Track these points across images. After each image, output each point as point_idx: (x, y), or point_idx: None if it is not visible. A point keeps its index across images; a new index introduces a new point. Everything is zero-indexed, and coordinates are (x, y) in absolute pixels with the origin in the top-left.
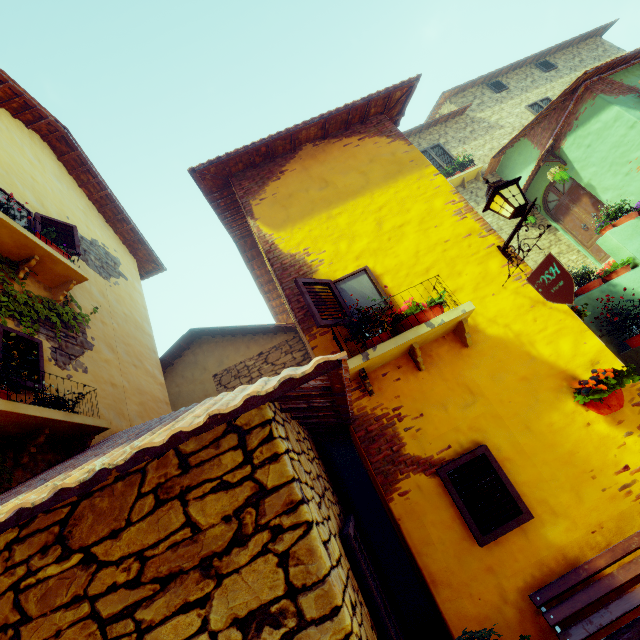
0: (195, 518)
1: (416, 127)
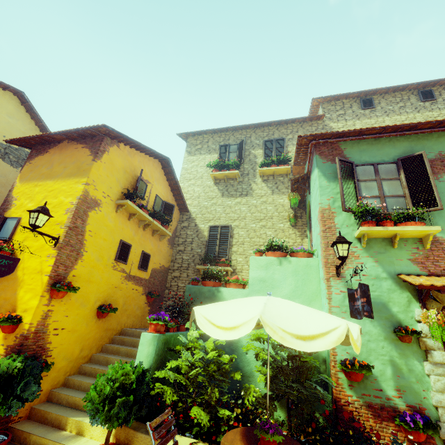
0: None
1: (273, 121)
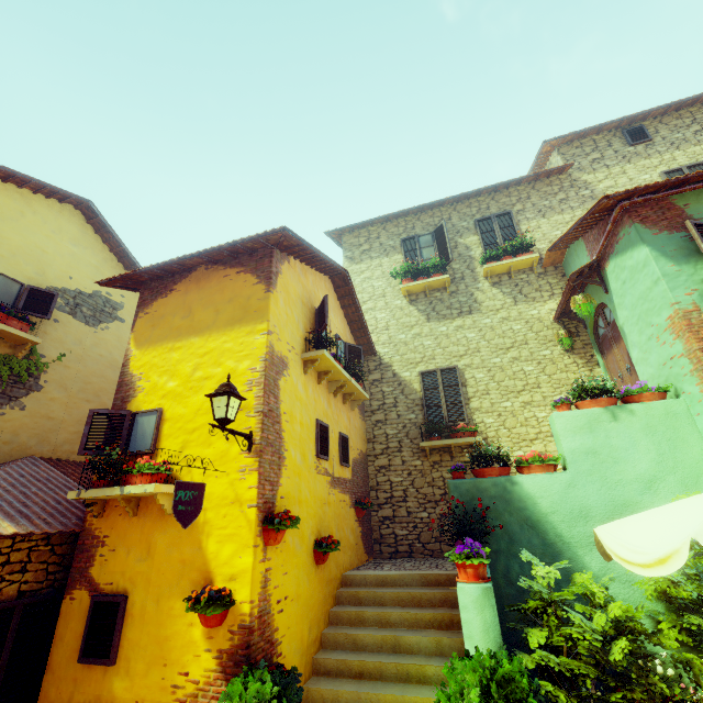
0: None
1: (486, 187)
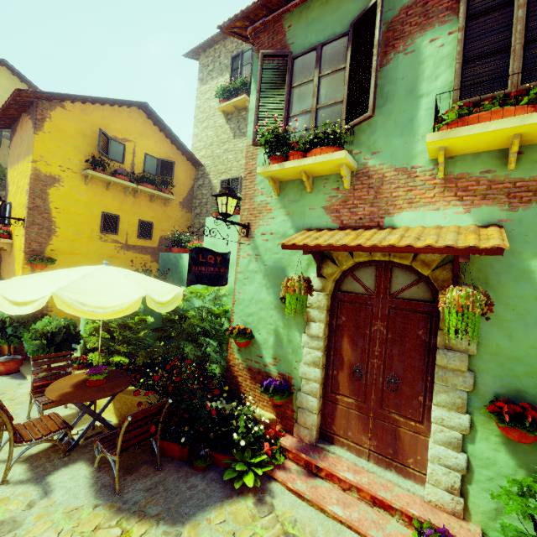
0: None
1: None
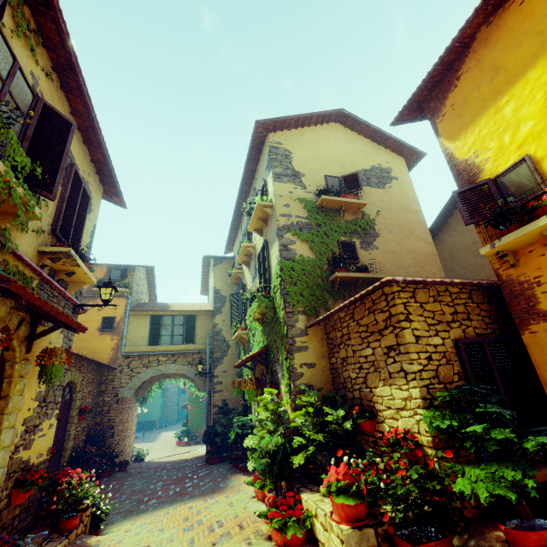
0: (376, 319)
1: None
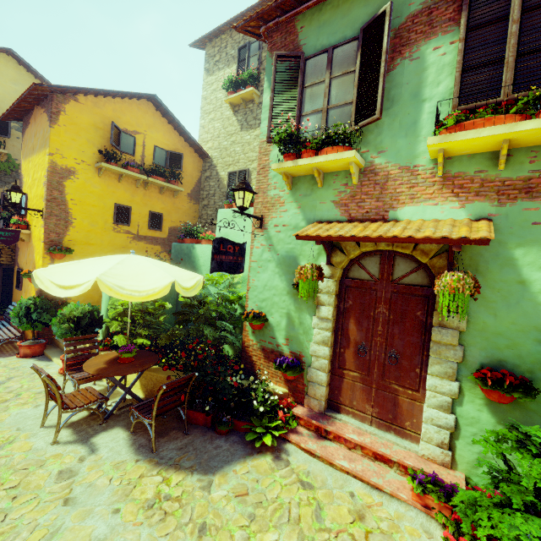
0: None
1: None
